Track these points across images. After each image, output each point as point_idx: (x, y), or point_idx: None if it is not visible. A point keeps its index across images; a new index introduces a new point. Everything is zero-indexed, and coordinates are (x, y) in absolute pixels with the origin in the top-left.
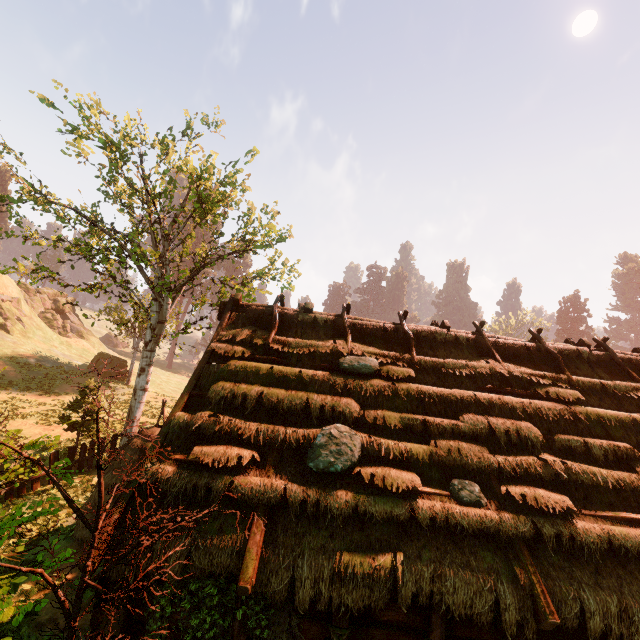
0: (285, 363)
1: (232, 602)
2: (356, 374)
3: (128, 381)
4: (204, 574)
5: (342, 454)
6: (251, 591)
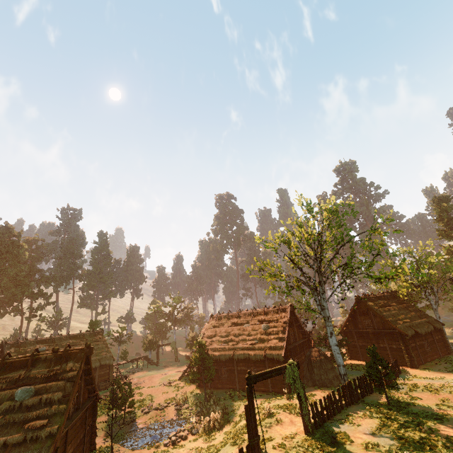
0: None
1: None
2: None
3: None
4: None
5: None
6: None
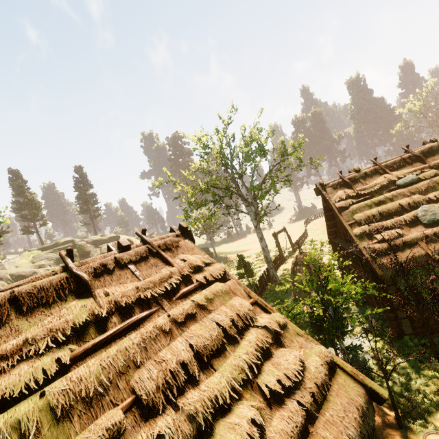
0: (371, 197)
1: (426, 272)
2: (407, 185)
3: (216, 256)
4: (415, 266)
5: (436, 214)
6: (437, 263)
